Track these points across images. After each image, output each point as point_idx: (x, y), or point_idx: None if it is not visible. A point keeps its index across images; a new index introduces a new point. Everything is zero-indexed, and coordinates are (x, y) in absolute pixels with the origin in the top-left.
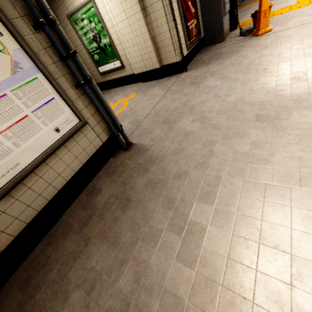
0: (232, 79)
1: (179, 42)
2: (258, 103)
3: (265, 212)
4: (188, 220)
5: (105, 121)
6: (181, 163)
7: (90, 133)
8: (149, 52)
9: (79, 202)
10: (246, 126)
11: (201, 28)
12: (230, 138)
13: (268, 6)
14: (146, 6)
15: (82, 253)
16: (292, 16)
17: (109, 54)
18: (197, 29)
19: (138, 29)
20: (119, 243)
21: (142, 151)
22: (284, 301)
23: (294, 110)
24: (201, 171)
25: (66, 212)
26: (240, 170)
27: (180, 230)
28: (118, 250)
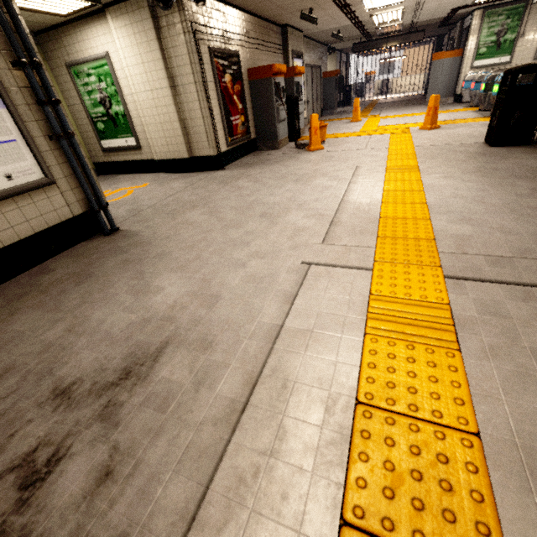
0: (263, 183)
1: (214, 133)
2: (271, 204)
3: (223, 275)
4: (151, 285)
5: (83, 189)
6: (169, 246)
7: (57, 198)
8: (177, 137)
9: (15, 282)
10: (249, 220)
11: (252, 128)
12: (228, 228)
13: (323, 125)
14: (177, 84)
15: (2, 321)
16: (347, 142)
17: (122, 126)
18: (245, 127)
19: (164, 106)
20: (60, 308)
21: (128, 237)
22: (201, 320)
23: (293, 211)
24: (185, 251)
25: None
26: (222, 250)
27: (137, 292)
28: (56, 313)
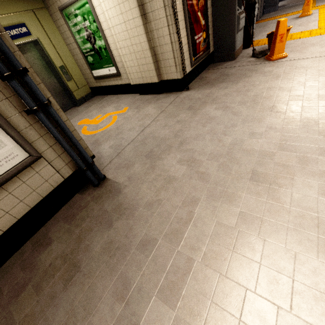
0: (234, 112)
1: (181, 57)
2: (257, 153)
3: None
4: None
5: (68, 154)
6: (152, 224)
7: (46, 169)
8: (148, 64)
9: (21, 255)
10: (239, 184)
11: (211, 42)
12: (216, 199)
13: (286, 28)
14: (147, 11)
15: None
16: (311, 44)
17: (105, 58)
18: (205, 43)
19: (136, 36)
20: None
21: (113, 193)
22: None
23: (298, 175)
24: (172, 245)
25: (1, 267)
26: (219, 256)
27: None
28: None
